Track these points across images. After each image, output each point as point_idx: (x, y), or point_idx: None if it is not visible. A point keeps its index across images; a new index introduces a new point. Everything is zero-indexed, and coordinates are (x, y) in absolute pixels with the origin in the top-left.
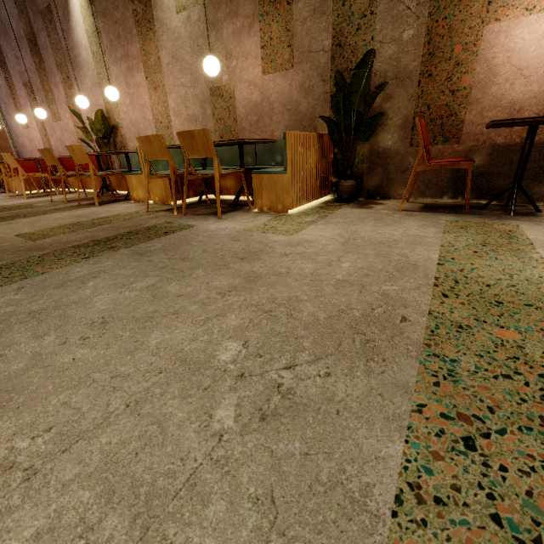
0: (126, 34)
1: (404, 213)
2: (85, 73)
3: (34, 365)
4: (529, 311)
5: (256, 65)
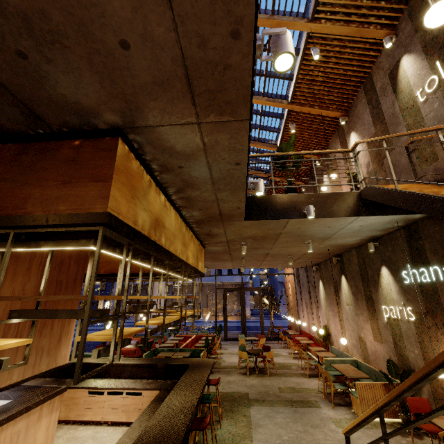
0: (333, 303)
1: None
2: (322, 309)
3: (266, 424)
4: None
5: (371, 335)
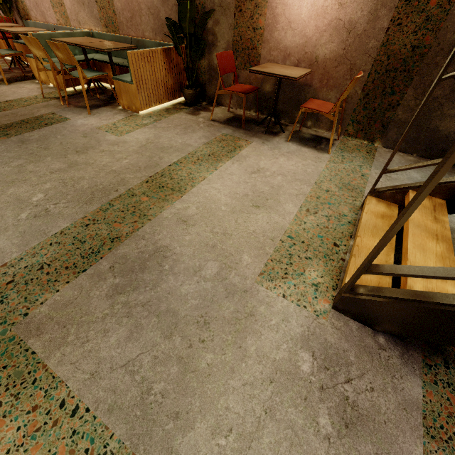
0: None
1: (208, 124)
2: None
3: None
4: (168, 191)
5: None
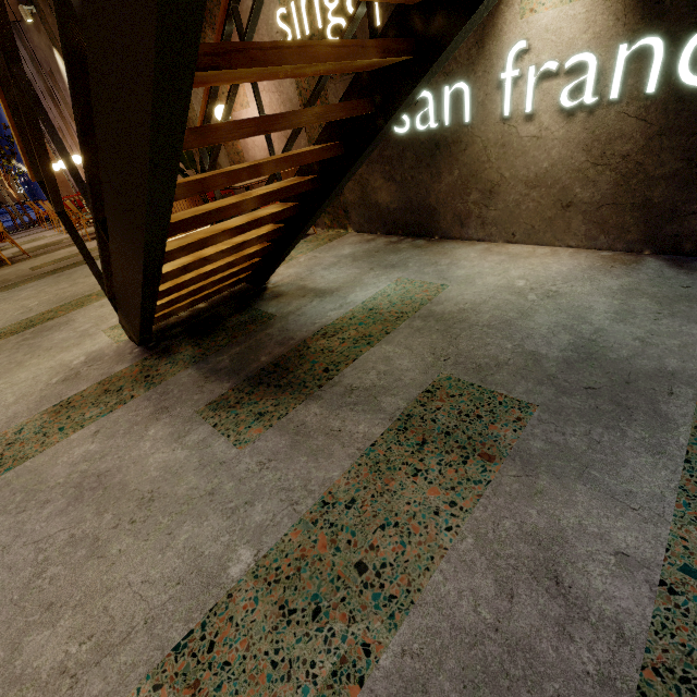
0: None
1: None
2: None
3: None
4: None
5: None
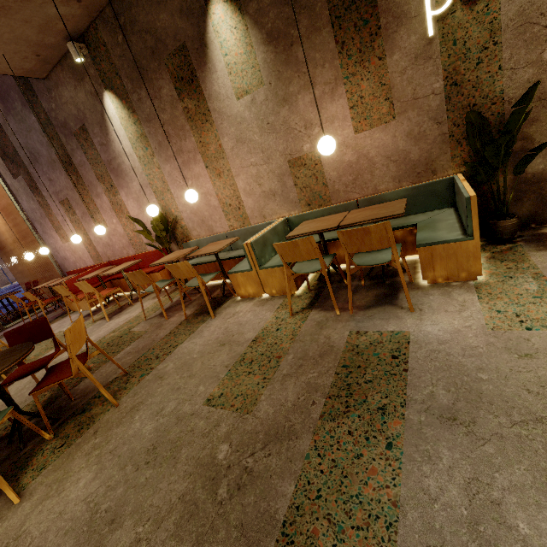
0: (177, 132)
1: None
2: (131, 178)
3: None
4: None
5: (345, 126)
